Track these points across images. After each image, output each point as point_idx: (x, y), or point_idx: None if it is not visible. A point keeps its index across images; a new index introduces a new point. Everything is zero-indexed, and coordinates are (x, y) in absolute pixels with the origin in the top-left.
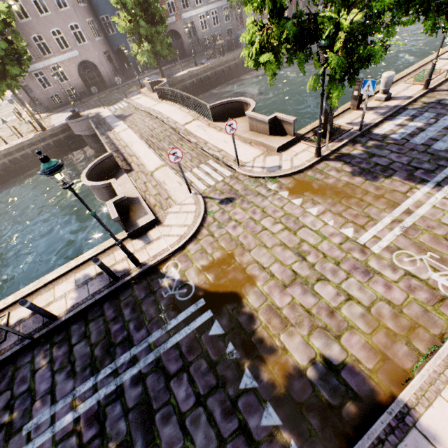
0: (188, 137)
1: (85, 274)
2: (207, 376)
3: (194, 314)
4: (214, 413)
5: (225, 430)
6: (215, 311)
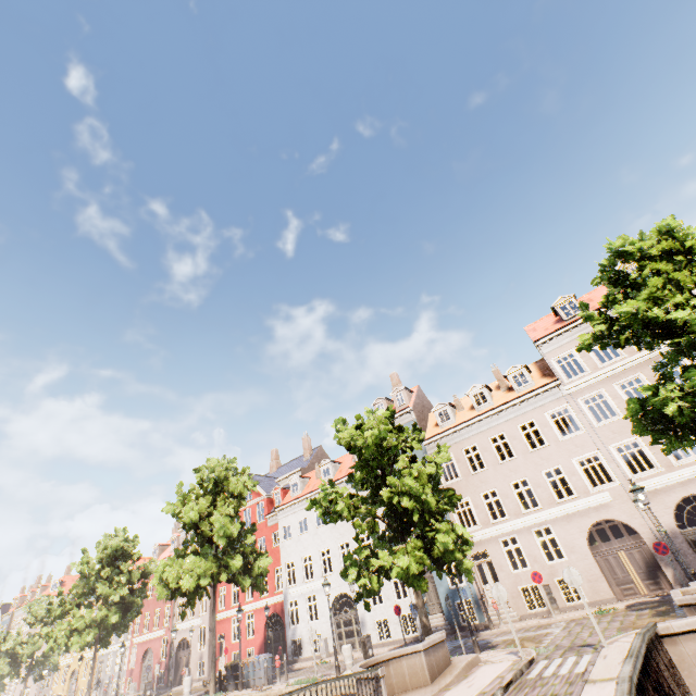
0: None
1: None
2: None
3: None
4: None
5: None
6: (673, 613)
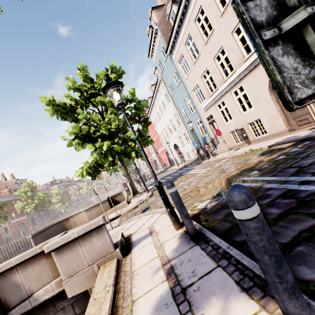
0: None
1: (150, 313)
2: (287, 162)
3: (244, 181)
4: (308, 153)
5: (313, 149)
6: (240, 178)
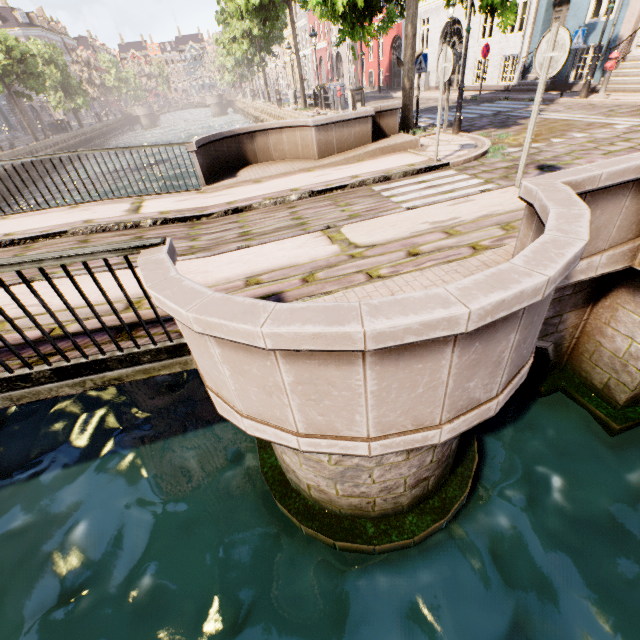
0: (215, 209)
1: None
2: None
3: None
4: None
5: None
6: None
